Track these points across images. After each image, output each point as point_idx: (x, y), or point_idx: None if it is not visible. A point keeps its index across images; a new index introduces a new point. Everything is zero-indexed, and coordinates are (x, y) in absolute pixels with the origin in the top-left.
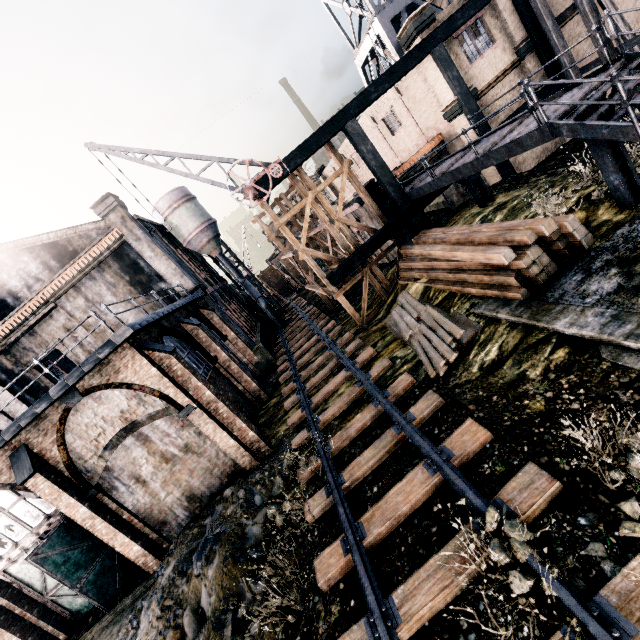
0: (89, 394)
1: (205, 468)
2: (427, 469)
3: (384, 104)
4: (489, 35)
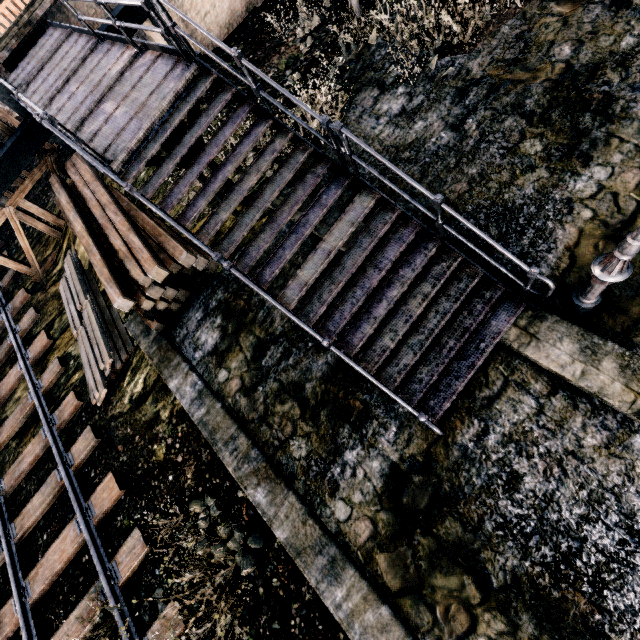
0: None
1: None
2: (77, 527)
3: None
4: None
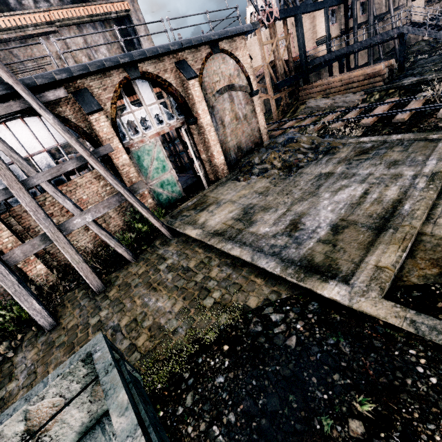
0: (222, 52)
1: (248, 134)
2: (384, 105)
3: (279, 30)
4: (335, 19)
